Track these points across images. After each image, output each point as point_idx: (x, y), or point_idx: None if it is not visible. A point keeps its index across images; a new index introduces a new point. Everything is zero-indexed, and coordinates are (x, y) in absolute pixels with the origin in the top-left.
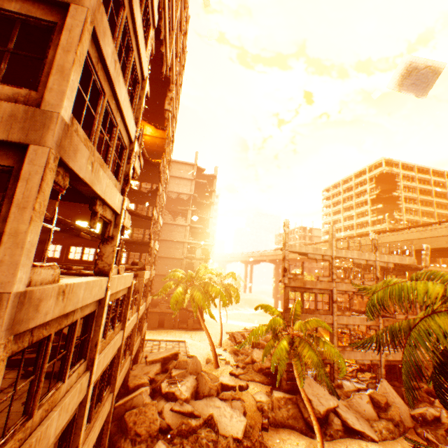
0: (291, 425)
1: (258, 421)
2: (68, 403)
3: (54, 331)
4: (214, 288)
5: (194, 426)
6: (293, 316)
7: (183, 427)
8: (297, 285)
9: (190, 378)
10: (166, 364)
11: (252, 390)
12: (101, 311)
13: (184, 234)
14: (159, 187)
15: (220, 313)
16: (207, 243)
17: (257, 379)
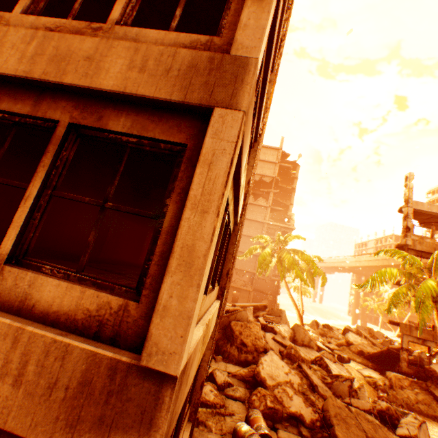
0: (423, 411)
1: (371, 394)
2: (243, 191)
3: (261, 73)
4: (304, 255)
5: (303, 358)
6: (434, 265)
7: (292, 352)
8: (424, 250)
9: (285, 325)
10: (254, 313)
11: (354, 366)
12: (253, 154)
13: (264, 215)
14: (260, 141)
15: (300, 295)
16: (287, 227)
17: (357, 360)
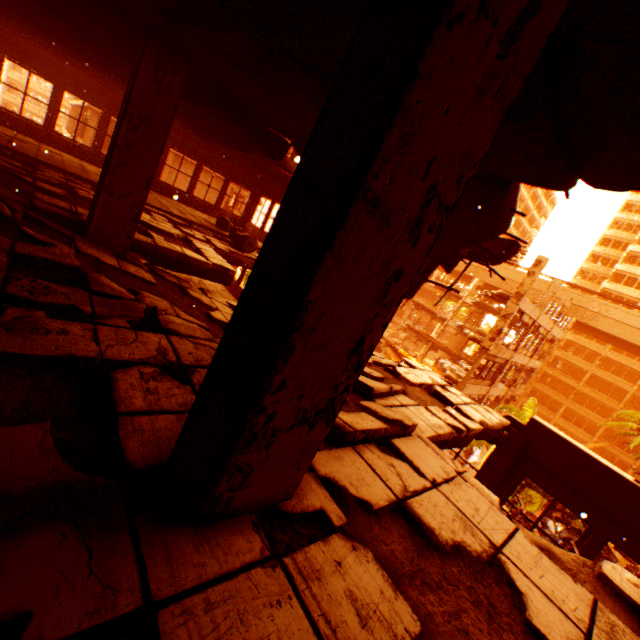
0: None
1: None
2: None
3: None
4: None
5: None
6: None
7: None
8: (493, 354)
9: None
10: None
11: None
12: None
13: None
14: None
15: None
16: None
17: None
